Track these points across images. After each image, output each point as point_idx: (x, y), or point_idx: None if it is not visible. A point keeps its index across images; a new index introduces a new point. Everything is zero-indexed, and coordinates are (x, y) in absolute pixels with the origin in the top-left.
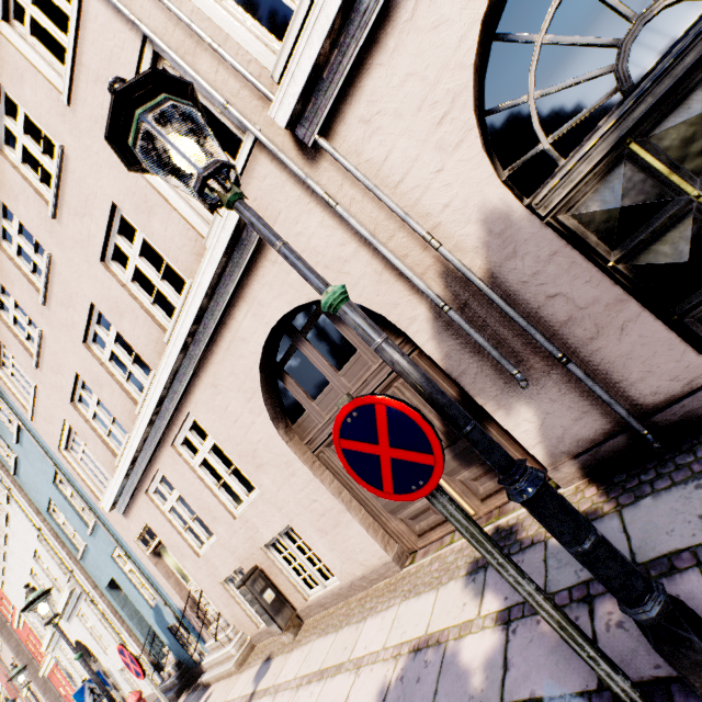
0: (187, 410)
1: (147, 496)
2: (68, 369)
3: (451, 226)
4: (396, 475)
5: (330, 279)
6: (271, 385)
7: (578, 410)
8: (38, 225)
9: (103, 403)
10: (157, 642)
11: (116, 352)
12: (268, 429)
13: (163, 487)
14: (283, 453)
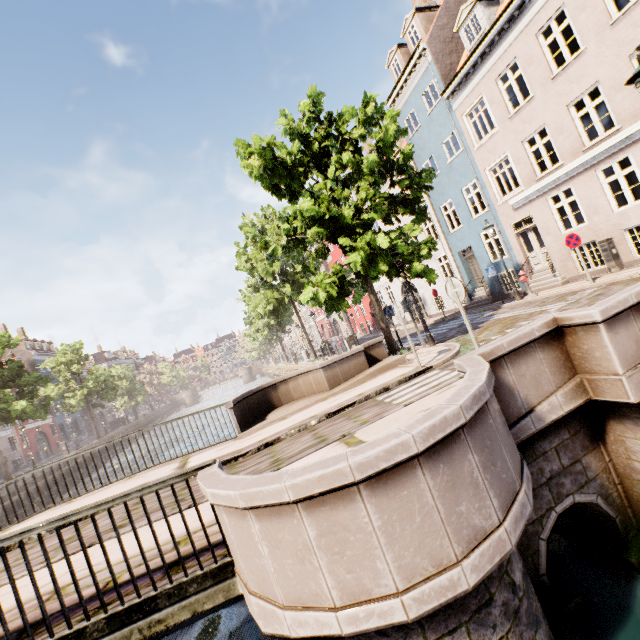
0: (627, 150)
1: (545, 199)
2: (538, 121)
3: None
4: None
5: None
6: None
7: None
8: (589, 29)
9: (554, 143)
10: (473, 285)
11: (590, 113)
12: None
13: (562, 195)
14: None
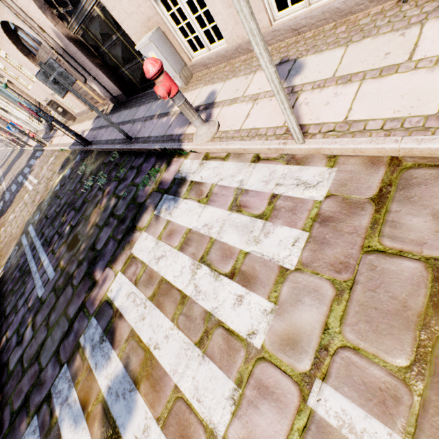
0: None
1: None
2: None
3: (45, 27)
4: (34, 114)
5: (13, 18)
6: (16, 39)
7: (104, 90)
8: None
9: None
10: None
11: None
12: (25, 58)
13: None
14: (37, 69)
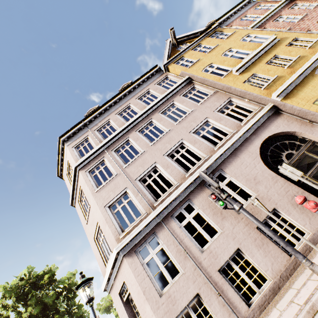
0: None
1: None
2: None
3: None
4: None
5: None
6: None
7: None
8: None
9: None
10: None
11: None
12: None
13: None
14: None
